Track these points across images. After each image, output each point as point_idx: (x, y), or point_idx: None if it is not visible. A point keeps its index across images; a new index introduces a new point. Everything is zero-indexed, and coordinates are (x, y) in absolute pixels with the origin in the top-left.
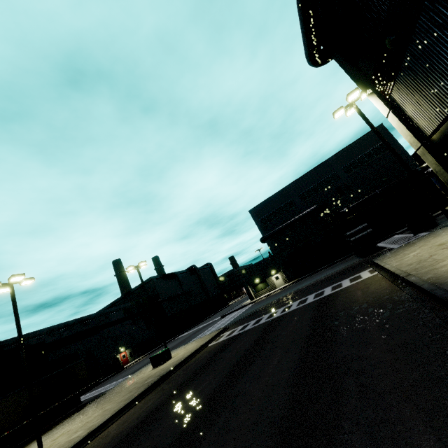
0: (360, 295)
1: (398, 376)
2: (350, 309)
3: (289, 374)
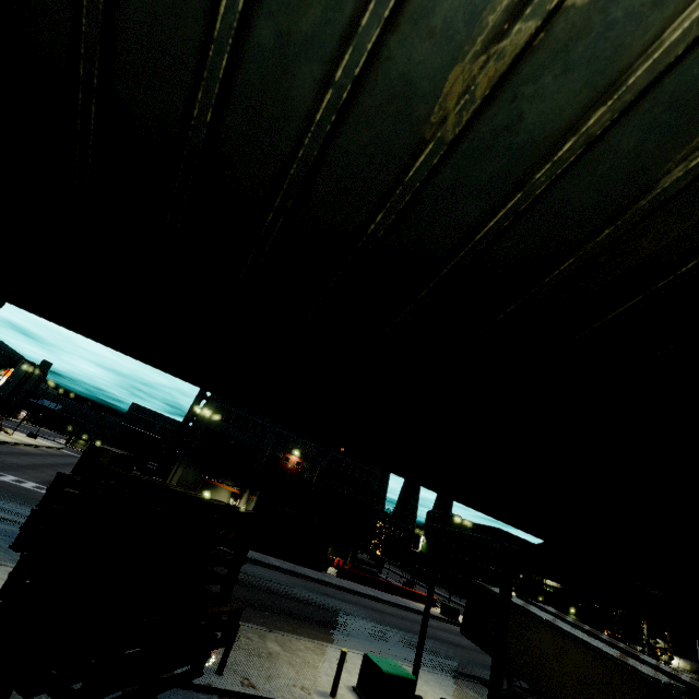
0: None
1: None
2: None
3: None
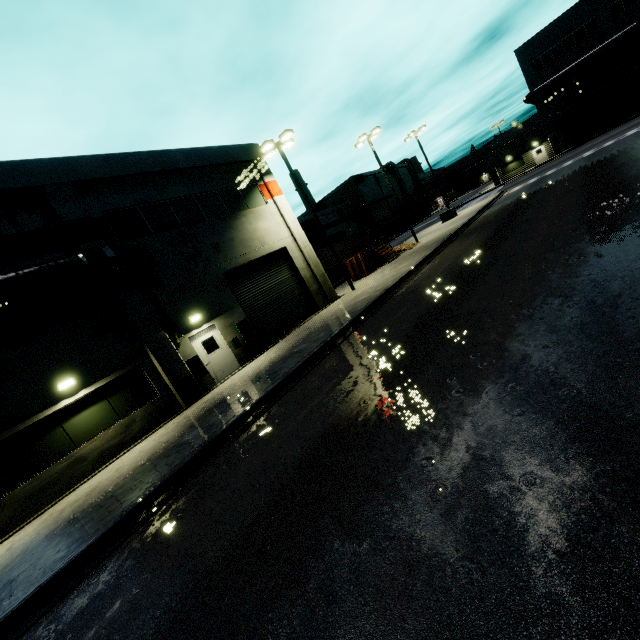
0: None
1: None
2: None
3: None
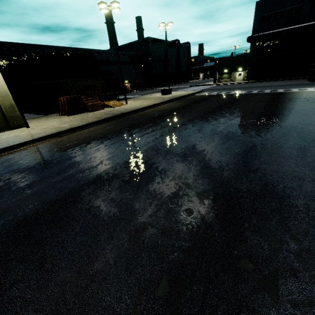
0: (303, 95)
1: (313, 112)
2: (296, 98)
3: (262, 107)
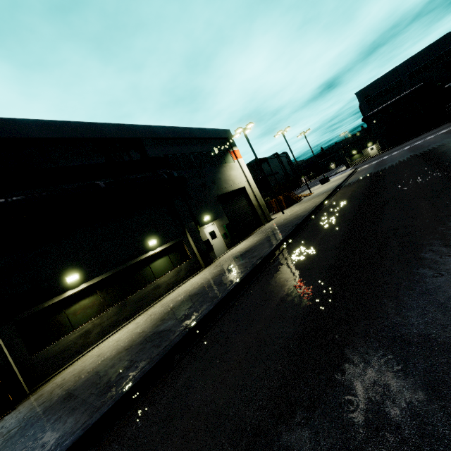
0: None
1: None
2: None
3: None
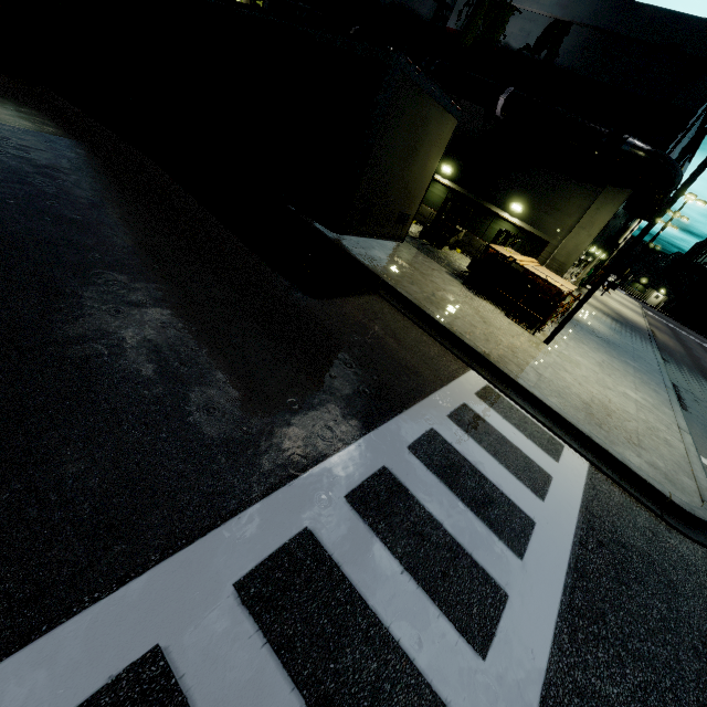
0: None
1: None
2: None
3: None
